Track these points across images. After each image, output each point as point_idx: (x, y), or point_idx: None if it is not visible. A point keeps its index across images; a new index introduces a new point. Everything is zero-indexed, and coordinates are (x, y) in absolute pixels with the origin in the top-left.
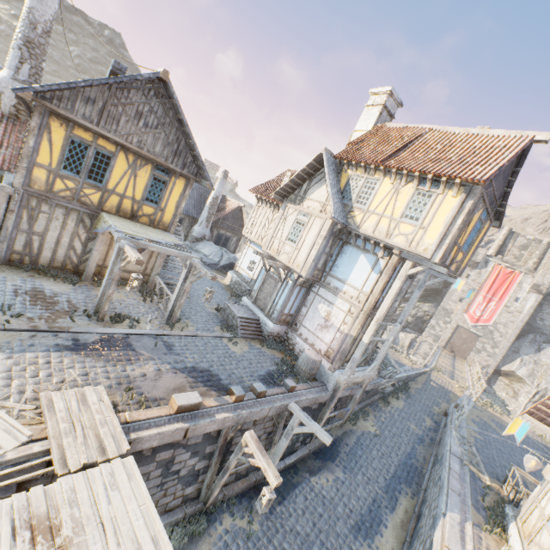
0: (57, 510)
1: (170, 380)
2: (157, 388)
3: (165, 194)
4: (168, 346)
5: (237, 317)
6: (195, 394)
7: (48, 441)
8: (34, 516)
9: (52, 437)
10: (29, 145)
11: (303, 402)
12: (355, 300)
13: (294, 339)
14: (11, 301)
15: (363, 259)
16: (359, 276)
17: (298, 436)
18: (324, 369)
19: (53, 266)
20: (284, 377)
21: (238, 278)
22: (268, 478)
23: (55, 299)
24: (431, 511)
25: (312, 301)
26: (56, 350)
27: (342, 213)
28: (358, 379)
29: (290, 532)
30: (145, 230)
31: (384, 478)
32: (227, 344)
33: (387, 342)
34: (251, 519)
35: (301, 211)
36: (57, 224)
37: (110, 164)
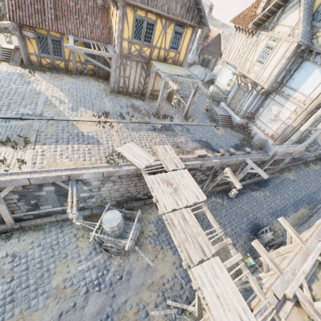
0: (170, 180)
1: (191, 144)
2: (187, 148)
3: (180, 42)
4: (187, 130)
5: (218, 115)
6: (204, 151)
7: (160, 161)
8: (165, 180)
9: (161, 160)
10: (119, 29)
11: (253, 159)
12: (301, 103)
13: (251, 127)
14: (127, 110)
15: (316, 72)
16: (310, 86)
17: (247, 174)
18: (268, 144)
19: (134, 92)
20: (244, 147)
21: (217, 90)
22: (235, 185)
23: (140, 109)
24: (319, 215)
25: (268, 104)
26: (149, 130)
27: (308, 35)
28: (290, 151)
29: (239, 208)
30: (172, 68)
31: (293, 199)
32: (213, 129)
33: (319, 130)
34: (223, 200)
35: (271, 37)
36: (133, 71)
37: (153, 29)
